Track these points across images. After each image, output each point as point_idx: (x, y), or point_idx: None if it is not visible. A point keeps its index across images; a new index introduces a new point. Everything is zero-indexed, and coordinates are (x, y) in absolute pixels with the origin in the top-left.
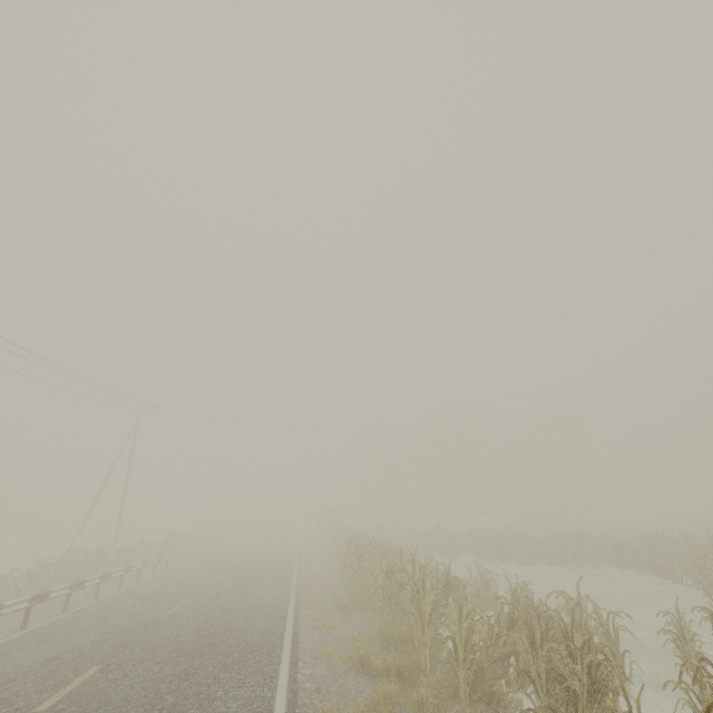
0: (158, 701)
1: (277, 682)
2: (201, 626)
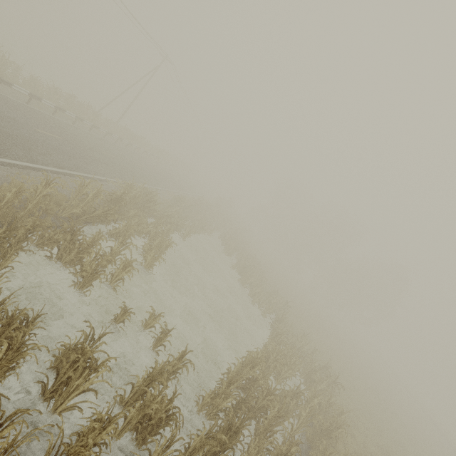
0: None
1: None
2: (23, 136)
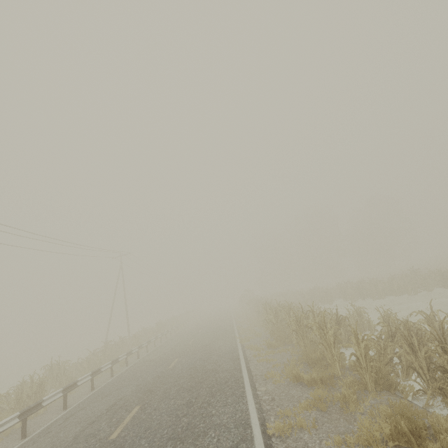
0: (178, 422)
1: (247, 399)
2: (190, 372)
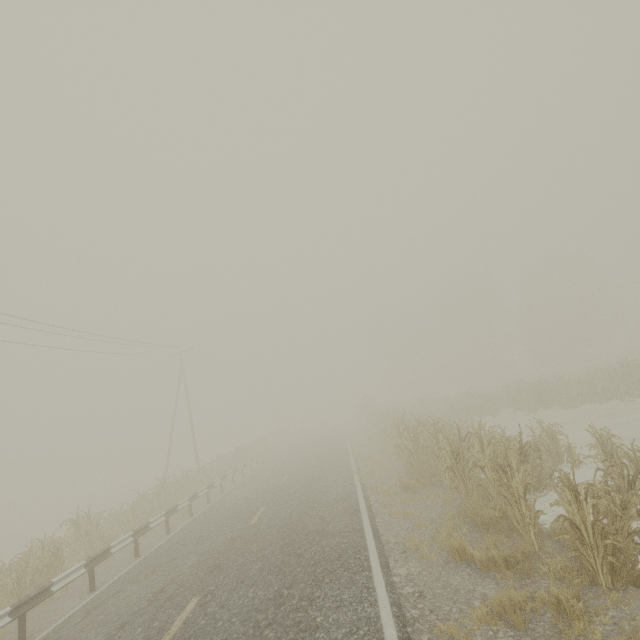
0: (258, 639)
1: (376, 594)
2: (282, 534)
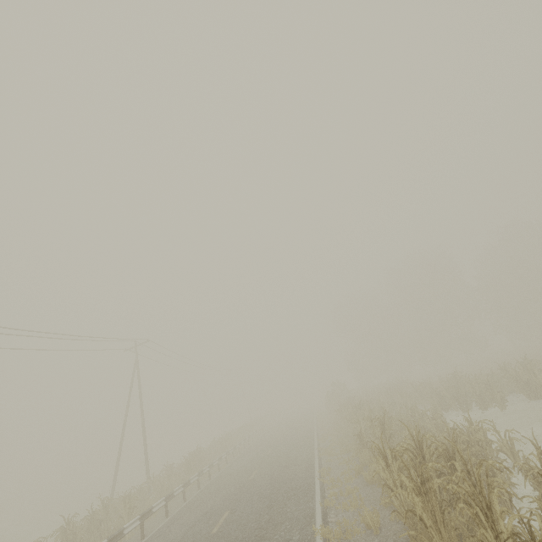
0: None
1: None
2: None
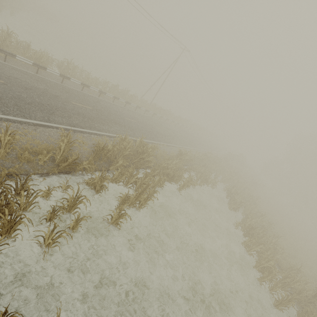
0: None
1: None
2: (54, 105)
